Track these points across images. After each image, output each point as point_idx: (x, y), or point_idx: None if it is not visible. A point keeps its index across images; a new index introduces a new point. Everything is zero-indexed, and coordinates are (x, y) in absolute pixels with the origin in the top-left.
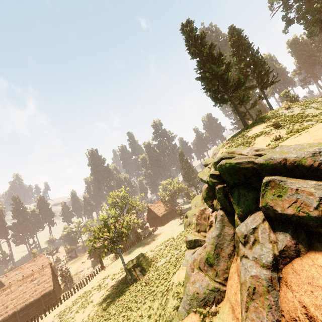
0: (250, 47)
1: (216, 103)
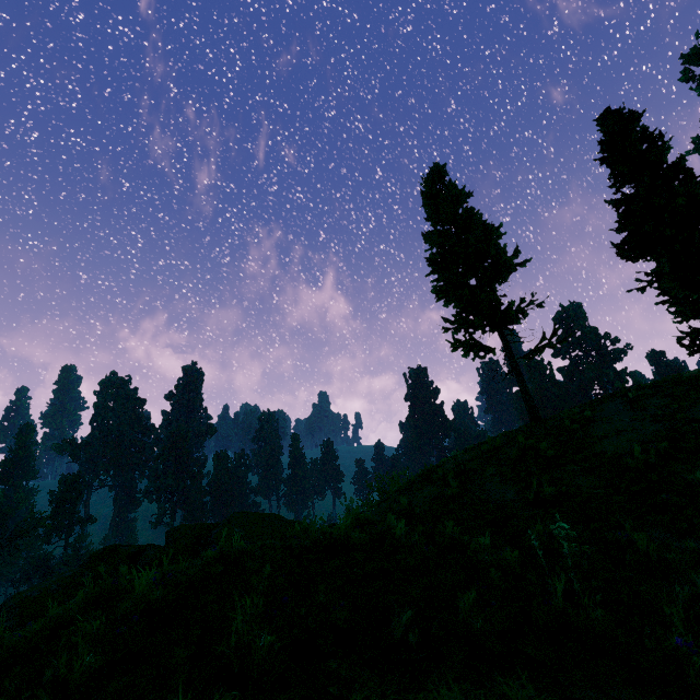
0: (655, 159)
1: (467, 351)
